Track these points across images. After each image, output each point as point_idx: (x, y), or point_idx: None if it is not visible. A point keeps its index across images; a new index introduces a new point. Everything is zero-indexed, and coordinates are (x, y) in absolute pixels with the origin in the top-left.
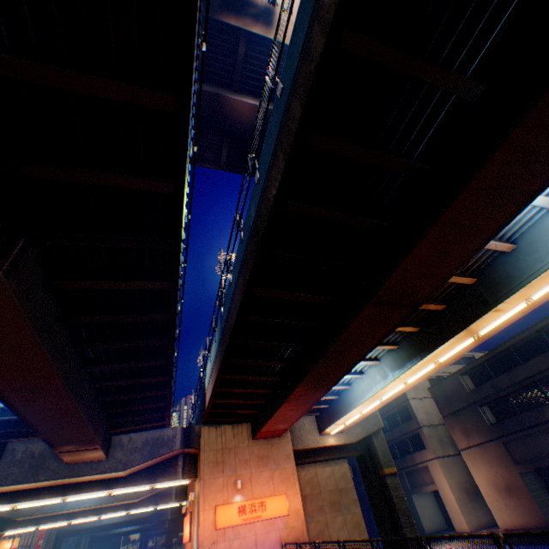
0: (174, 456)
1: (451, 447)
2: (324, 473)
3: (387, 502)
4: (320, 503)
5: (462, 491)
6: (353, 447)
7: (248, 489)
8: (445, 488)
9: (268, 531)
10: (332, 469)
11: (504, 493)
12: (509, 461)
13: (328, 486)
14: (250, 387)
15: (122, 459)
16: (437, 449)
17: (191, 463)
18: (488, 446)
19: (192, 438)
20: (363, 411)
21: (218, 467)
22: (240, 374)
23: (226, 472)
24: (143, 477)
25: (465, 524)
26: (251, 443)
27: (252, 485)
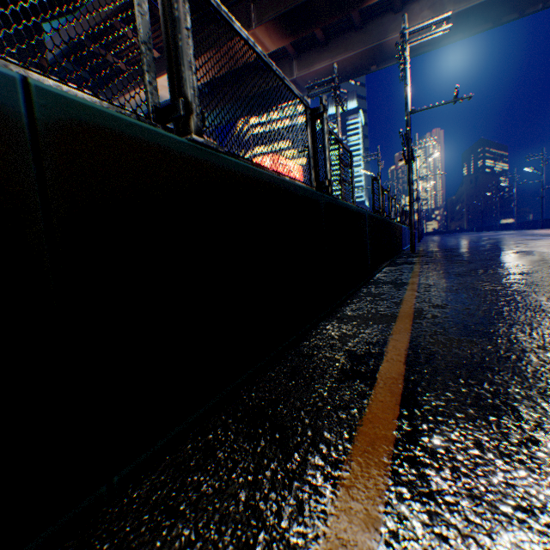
0: None
1: None
2: None
3: None
4: None
5: None
6: None
7: None
8: None
9: None
10: None
11: None
12: None
13: None
14: None
15: None
16: None
17: None
18: None
19: None
20: None
21: None
22: None
23: None
24: None
25: None
26: None
27: None
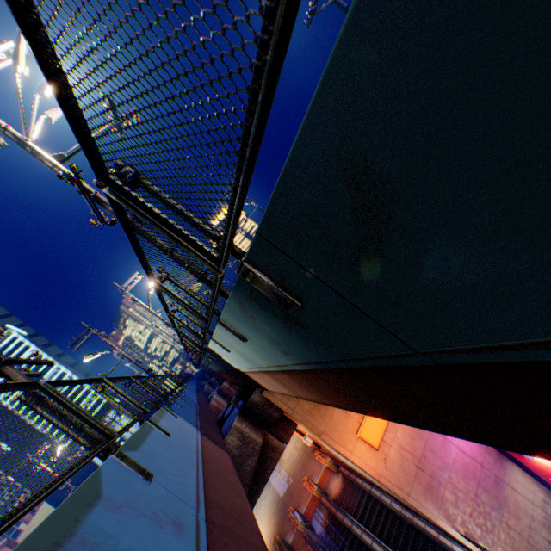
0: None
1: None
2: None
3: None
4: None
5: None
6: None
7: None
8: None
9: None
10: None
11: None
12: None
13: None
14: None
15: None
16: None
17: (279, 423)
18: None
19: (264, 414)
20: None
21: (322, 405)
22: None
23: None
24: (249, 497)
25: None
26: None
27: None
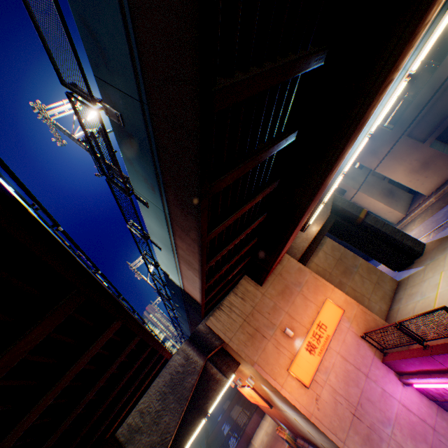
0: (202, 372)
1: (359, 177)
2: (321, 259)
3: (377, 236)
4: (337, 281)
5: (385, 198)
6: (326, 222)
7: (298, 328)
8: (375, 204)
9: (343, 340)
10: (323, 251)
11: (422, 170)
12: (418, 145)
13: (331, 265)
14: (242, 230)
15: (152, 442)
16: (354, 185)
17: (224, 360)
18: (397, 148)
19: (207, 341)
20: (345, 170)
21: (256, 339)
22: (229, 216)
23: (268, 335)
24: (191, 422)
25: (400, 214)
26: (263, 290)
27: (298, 321)
